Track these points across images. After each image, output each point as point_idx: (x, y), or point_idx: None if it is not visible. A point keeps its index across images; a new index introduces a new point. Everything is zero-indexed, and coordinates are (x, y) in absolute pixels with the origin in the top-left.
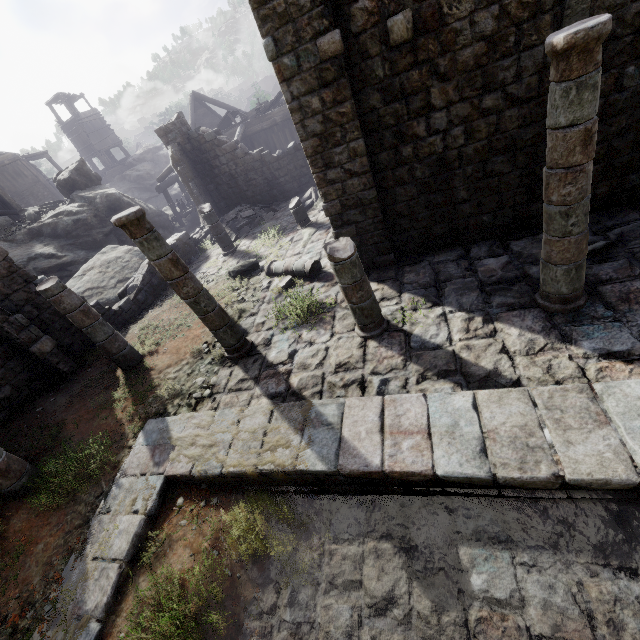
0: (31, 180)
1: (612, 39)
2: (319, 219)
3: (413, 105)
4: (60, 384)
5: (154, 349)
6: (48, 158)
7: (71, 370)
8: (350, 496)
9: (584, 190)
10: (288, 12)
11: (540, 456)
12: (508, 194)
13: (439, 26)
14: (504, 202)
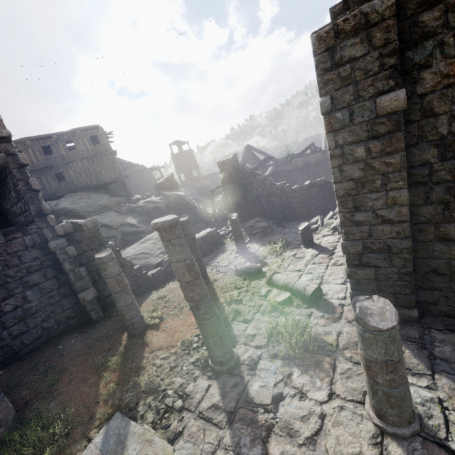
0: (146, 180)
1: None
2: (322, 243)
3: None
4: (87, 327)
5: (158, 322)
6: (159, 171)
7: (97, 318)
8: None
9: None
10: (352, 76)
11: None
12: None
13: None
14: None
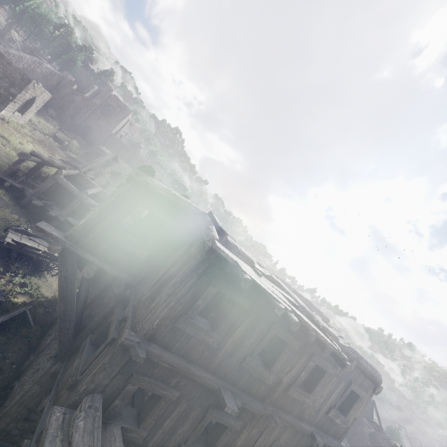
0: None
1: None
2: None
3: None
4: None
5: None
6: None
7: None
8: None
9: None
10: None
11: None
12: None
13: None
14: None
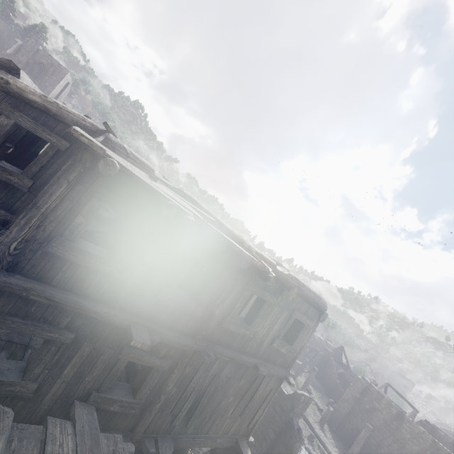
0: None
1: (392, 451)
2: None
3: (361, 416)
4: None
5: None
6: None
7: None
8: (301, 420)
9: (360, 442)
10: (356, 386)
11: (325, 442)
12: (363, 452)
13: (372, 414)
14: (361, 452)
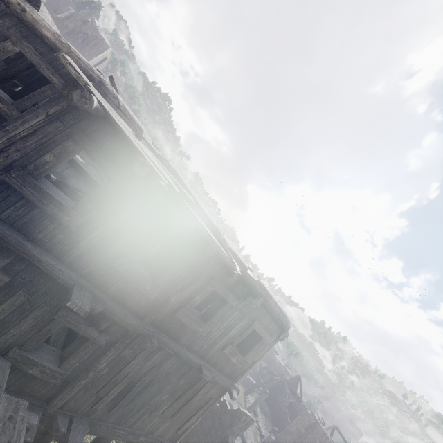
0: None
1: None
2: None
3: None
4: None
5: None
6: None
7: None
8: (240, 441)
9: None
10: (304, 420)
11: None
12: None
13: None
14: None
